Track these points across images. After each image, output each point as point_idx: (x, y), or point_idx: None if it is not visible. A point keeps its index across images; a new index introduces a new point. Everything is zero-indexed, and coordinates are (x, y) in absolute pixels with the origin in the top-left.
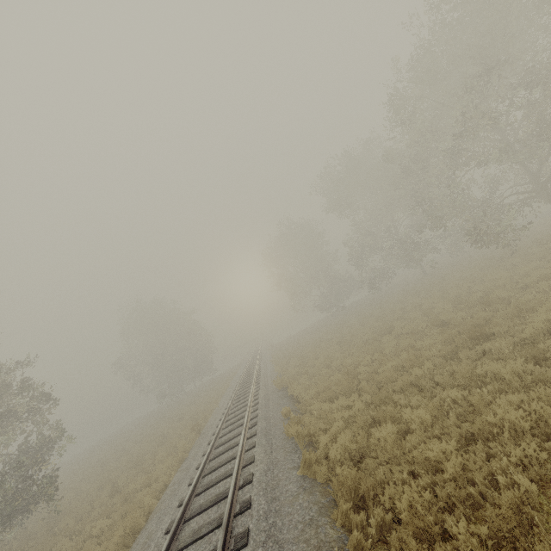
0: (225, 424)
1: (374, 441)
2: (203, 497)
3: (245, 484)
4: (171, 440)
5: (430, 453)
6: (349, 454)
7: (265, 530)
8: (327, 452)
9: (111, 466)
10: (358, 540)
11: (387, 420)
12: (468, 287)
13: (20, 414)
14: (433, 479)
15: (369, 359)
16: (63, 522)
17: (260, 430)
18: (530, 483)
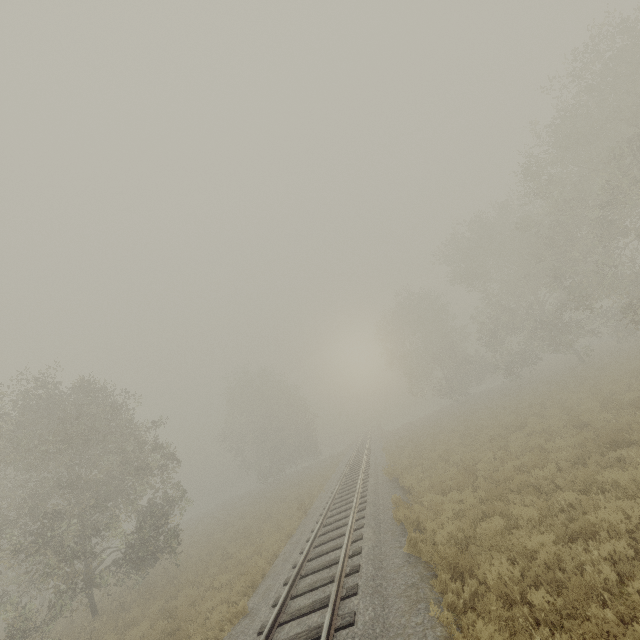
0: (333, 506)
1: (479, 531)
2: (315, 562)
3: (355, 554)
4: (276, 518)
5: (527, 541)
6: (456, 542)
7: (372, 587)
8: (434, 538)
9: (217, 536)
10: (452, 600)
11: (497, 515)
12: (627, 384)
13: (154, 468)
14: (529, 565)
15: (491, 456)
16: (183, 574)
17: (369, 513)
18: (609, 571)
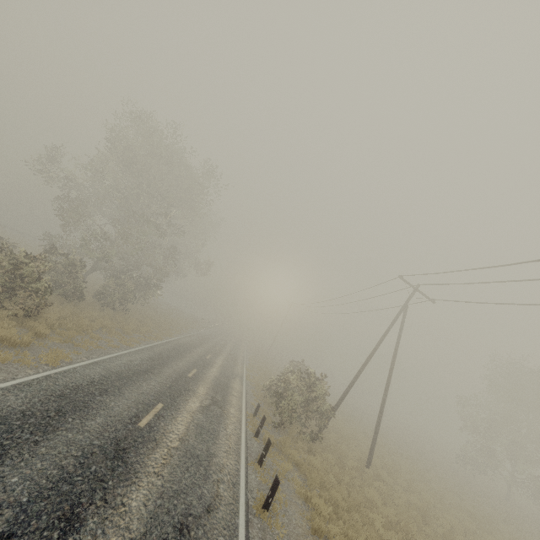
0: None
1: None
2: None
3: None
4: None
5: None
6: None
7: None
8: None
9: None
10: None
11: None
12: None
13: None
14: None
15: None
16: None
17: None
18: None
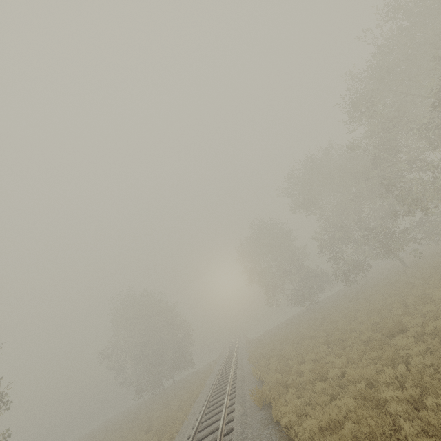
0: None
1: None
2: None
3: None
4: None
5: None
6: None
7: None
8: None
9: None
10: None
11: None
12: None
13: None
14: None
15: (392, 375)
16: None
17: None
18: None
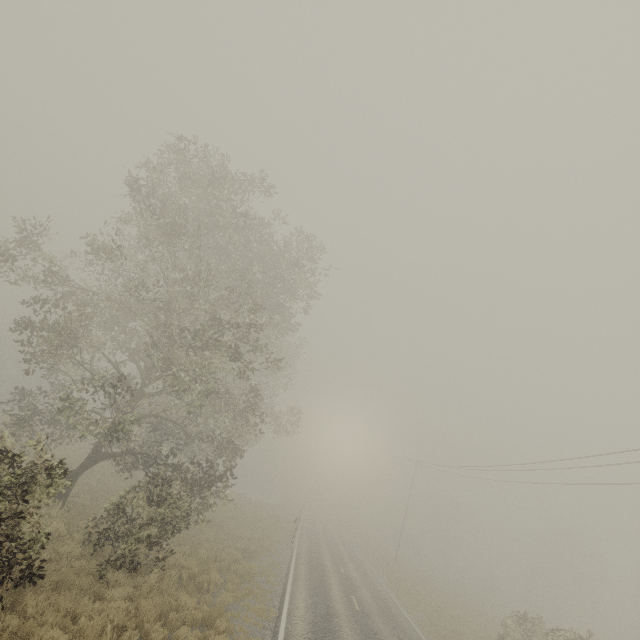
0: None
1: None
2: None
3: None
4: None
5: None
6: None
7: None
8: None
9: None
10: None
11: None
12: None
13: None
14: None
15: None
16: None
17: None
18: None
